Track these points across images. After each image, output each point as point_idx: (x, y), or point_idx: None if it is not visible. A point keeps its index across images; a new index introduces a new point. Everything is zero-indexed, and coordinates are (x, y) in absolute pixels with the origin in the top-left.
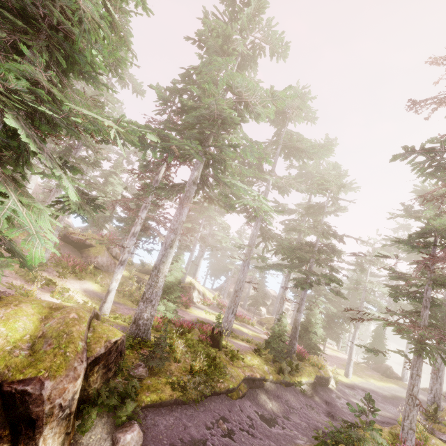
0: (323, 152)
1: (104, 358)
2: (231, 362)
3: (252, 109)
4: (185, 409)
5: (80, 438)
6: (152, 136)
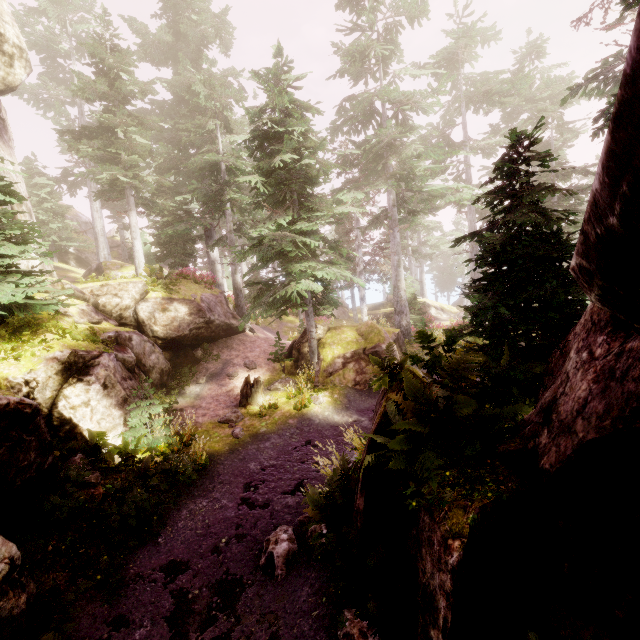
0: (520, 83)
1: (397, 342)
2: None
3: (417, 107)
4: None
5: None
6: (358, 195)
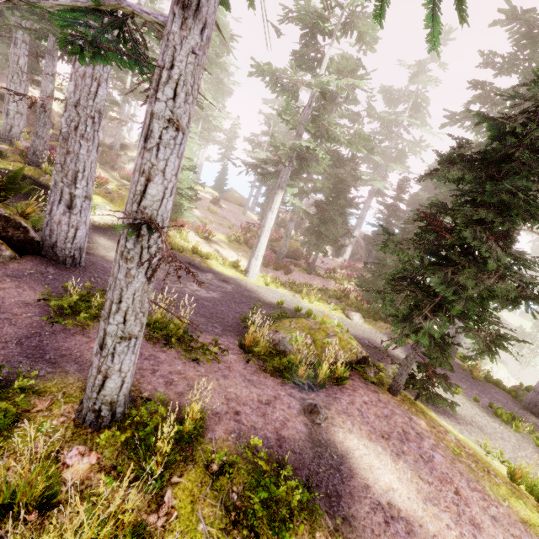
0: None
1: None
2: None
3: None
4: None
5: None
6: None
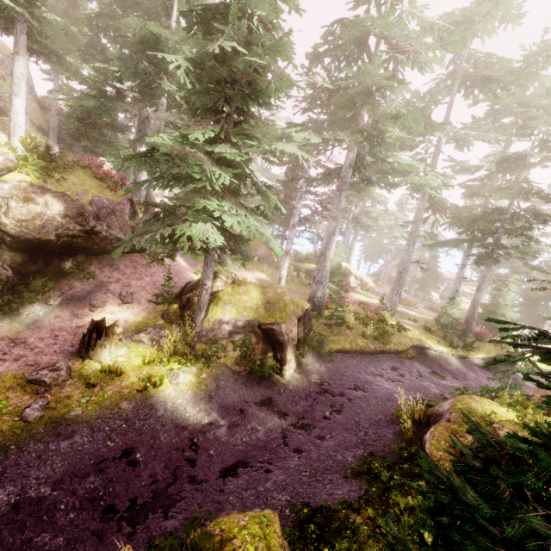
0: (526, 78)
1: (302, 319)
2: (398, 333)
3: (415, 59)
4: (363, 357)
5: (301, 360)
6: (314, 138)
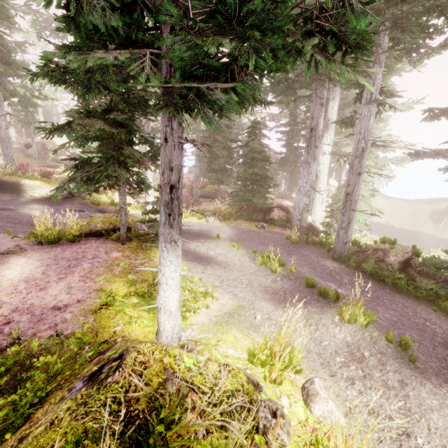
0: None
1: None
2: None
3: None
4: None
5: None
6: None
